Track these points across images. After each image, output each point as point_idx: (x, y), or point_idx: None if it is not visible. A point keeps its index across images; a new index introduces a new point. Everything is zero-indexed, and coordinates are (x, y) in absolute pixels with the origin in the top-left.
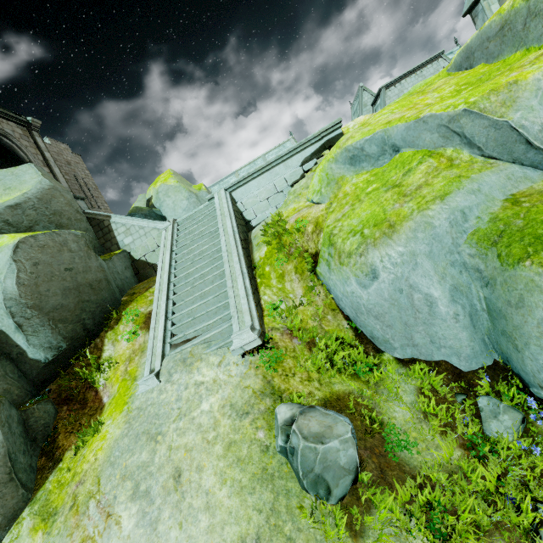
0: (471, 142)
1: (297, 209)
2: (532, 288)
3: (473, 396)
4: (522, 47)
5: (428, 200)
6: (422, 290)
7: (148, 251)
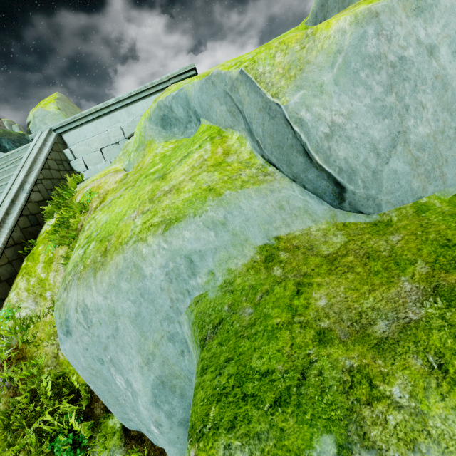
0: (251, 131)
1: (108, 171)
2: None
3: None
4: None
5: (154, 222)
6: (122, 371)
7: None
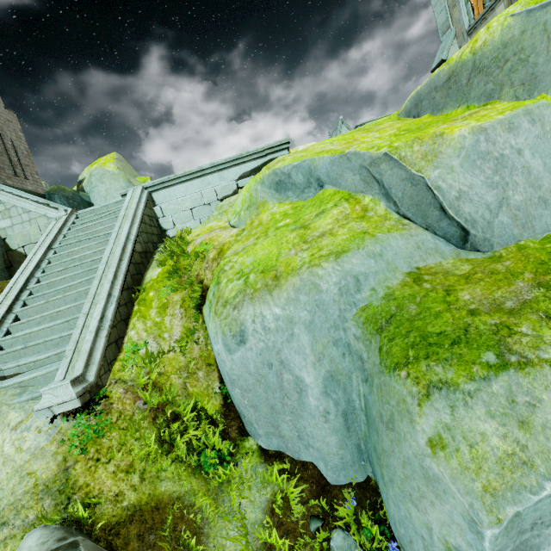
0: (388, 194)
1: (212, 228)
2: (403, 411)
3: (332, 524)
4: (464, 103)
5: (322, 254)
6: (293, 370)
7: (29, 242)
